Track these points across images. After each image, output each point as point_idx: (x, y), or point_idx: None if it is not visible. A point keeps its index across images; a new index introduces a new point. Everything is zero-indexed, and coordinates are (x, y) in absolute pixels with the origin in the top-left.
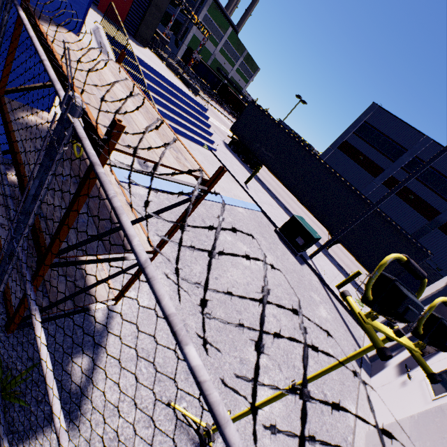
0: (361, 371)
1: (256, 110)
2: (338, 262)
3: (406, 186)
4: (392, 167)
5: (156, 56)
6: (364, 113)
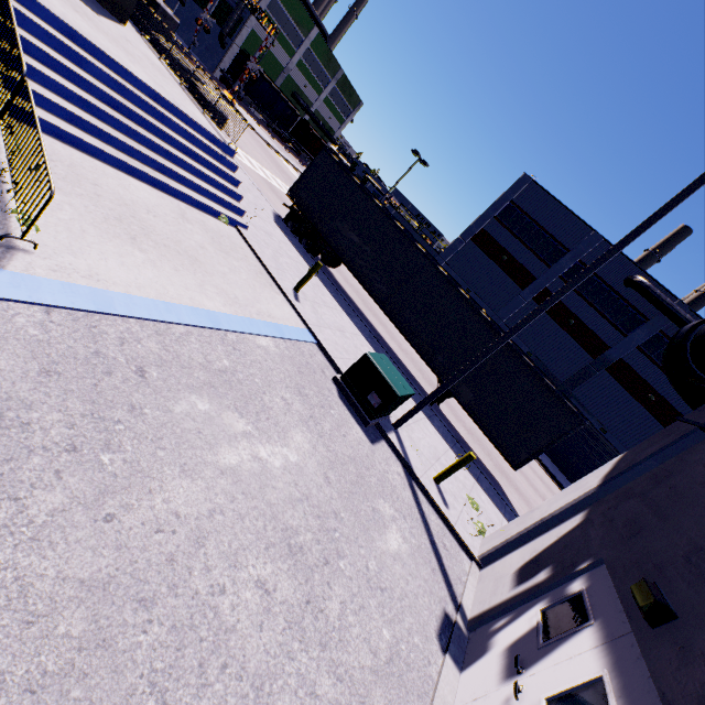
0: (444, 664)
1: (332, 163)
2: (454, 425)
3: (566, 305)
4: (548, 275)
5: (151, 46)
6: (511, 189)
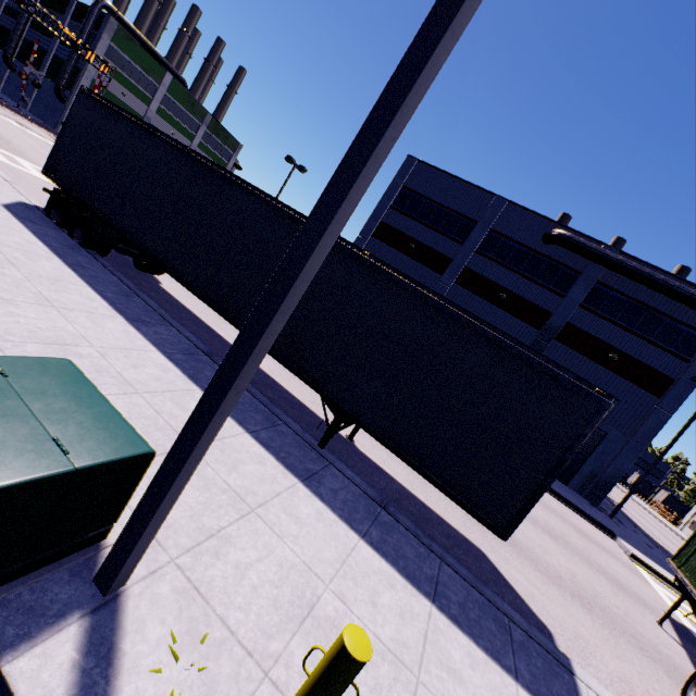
0: None
1: (95, 106)
2: (383, 467)
3: (491, 280)
4: (463, 252)
5: None
6: (399, 174)
